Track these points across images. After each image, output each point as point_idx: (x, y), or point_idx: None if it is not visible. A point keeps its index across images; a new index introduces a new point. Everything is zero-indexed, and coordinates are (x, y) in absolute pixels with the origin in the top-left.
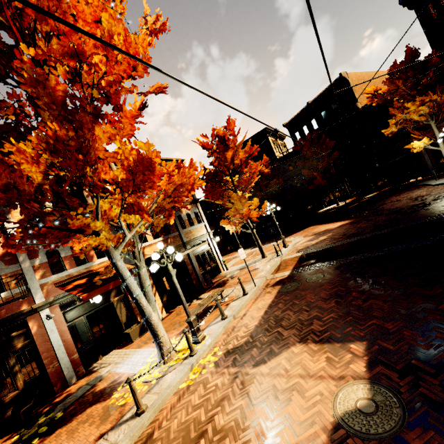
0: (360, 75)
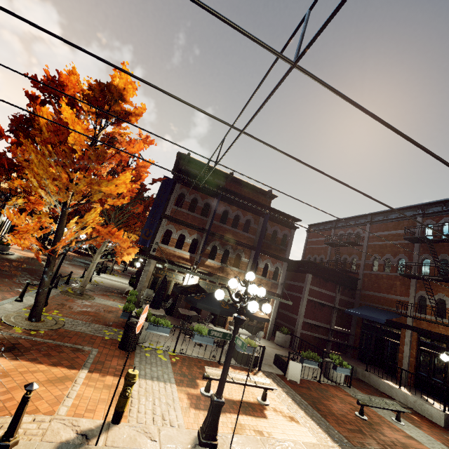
0: None
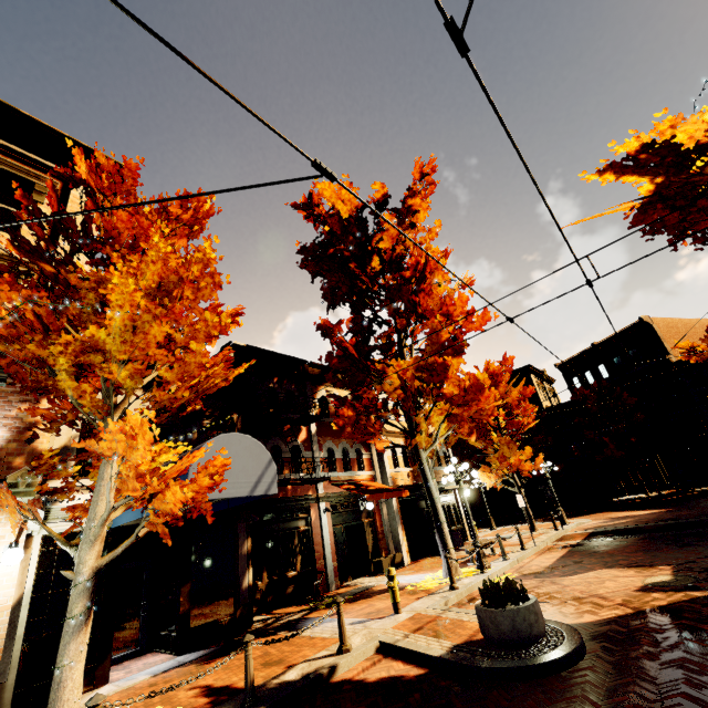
0: (670, 321)
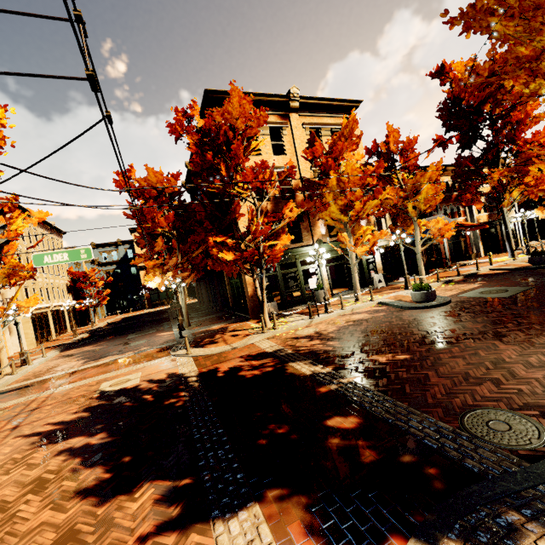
0: None
